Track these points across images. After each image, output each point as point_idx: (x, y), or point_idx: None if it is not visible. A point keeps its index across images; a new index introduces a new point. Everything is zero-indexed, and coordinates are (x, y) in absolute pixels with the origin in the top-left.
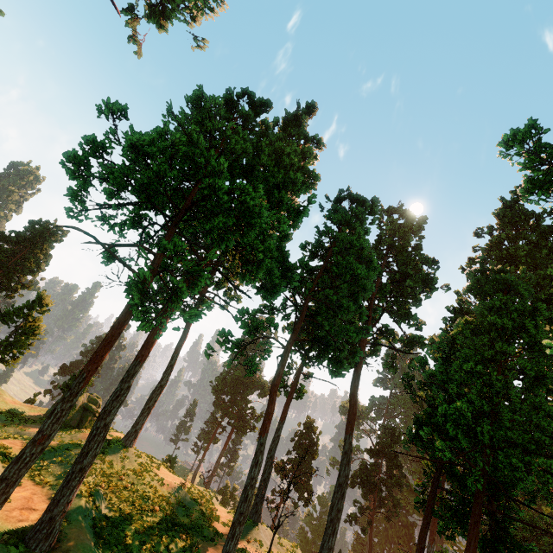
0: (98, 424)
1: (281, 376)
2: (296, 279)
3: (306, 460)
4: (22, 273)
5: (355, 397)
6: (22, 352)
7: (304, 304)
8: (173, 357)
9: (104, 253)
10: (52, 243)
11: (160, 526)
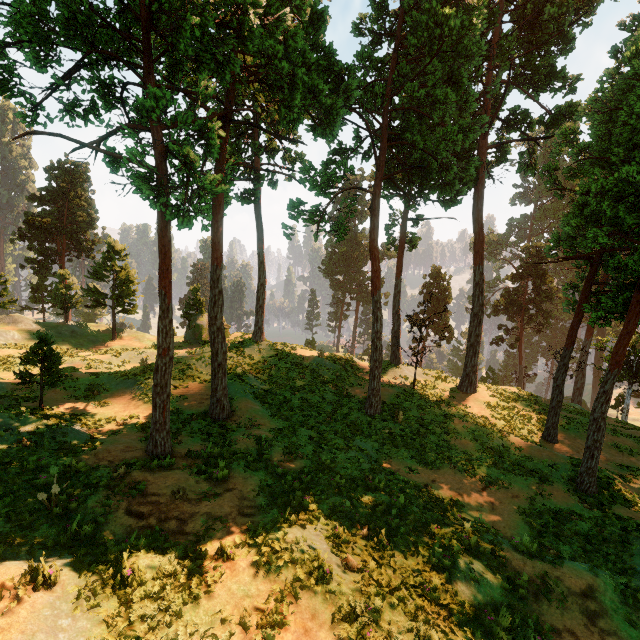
0: (212, 330)
1: (377, 228)
2: (355, 85)
3: (440, 307)
4: (83, 230)
5: (480, 223)
6: (133, 300)
7: (382, 124)
8: (259, 253)
9: (103, 159)
10: (83, 185)
11: (310, 386)
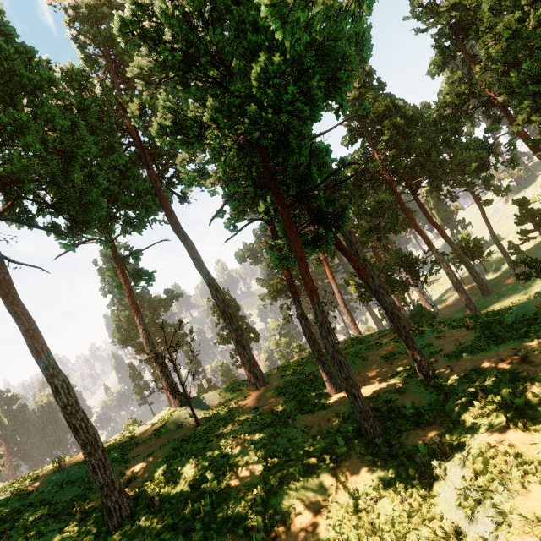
0: None
1: (5, 280)
2: None
3: None
4: None
5: (182, 233)
6: None
7: None
8: None
9: None
10: None
11: None
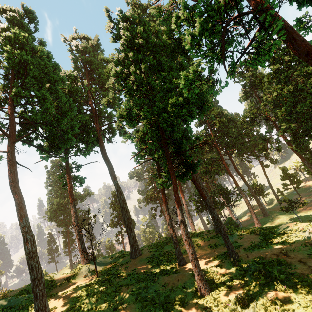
0: None
1: (14, 173)
2: None
3: None
4: None
5: (107, 160)
6: None
7: (8, 113)
8: None
9: None
10: None
11: None
